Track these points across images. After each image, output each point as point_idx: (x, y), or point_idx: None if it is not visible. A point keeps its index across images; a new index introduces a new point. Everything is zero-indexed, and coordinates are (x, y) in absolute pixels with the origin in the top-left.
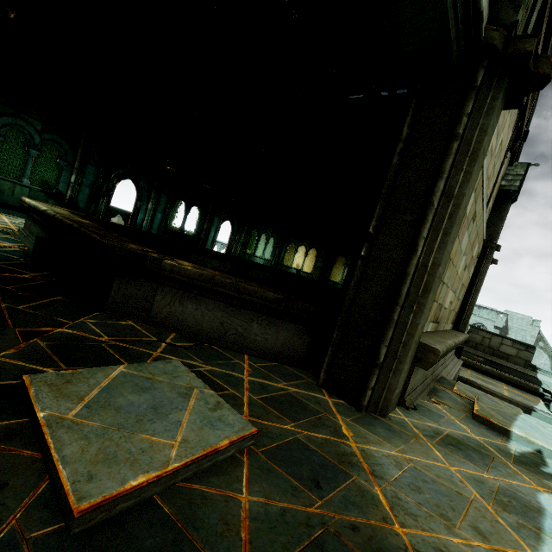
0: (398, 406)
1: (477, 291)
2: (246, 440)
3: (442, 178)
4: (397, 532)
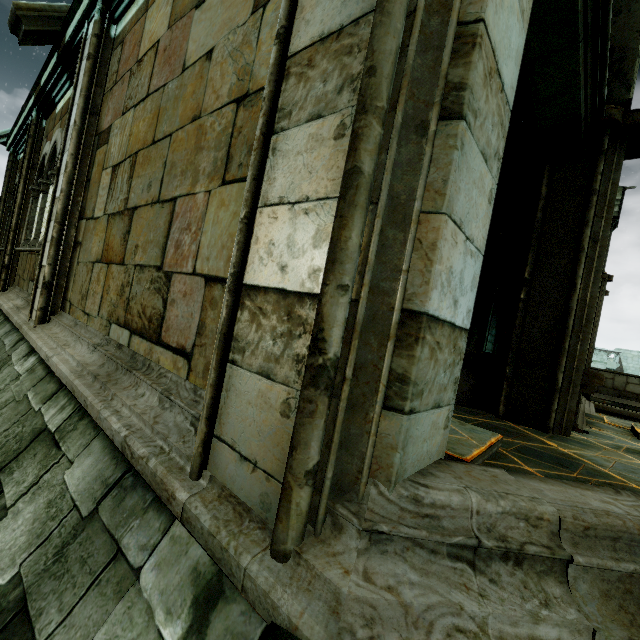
0: (571, 431)
1: (596, 325)
2: (499, 441)
3: (587, 226)
4: (637, 488)
